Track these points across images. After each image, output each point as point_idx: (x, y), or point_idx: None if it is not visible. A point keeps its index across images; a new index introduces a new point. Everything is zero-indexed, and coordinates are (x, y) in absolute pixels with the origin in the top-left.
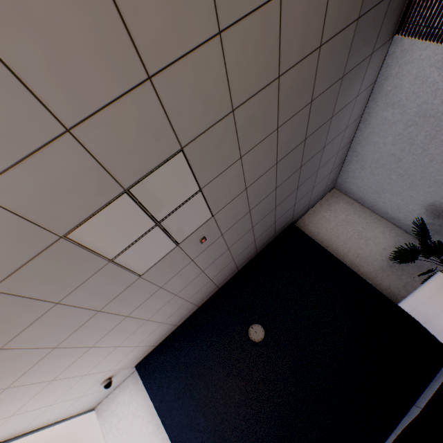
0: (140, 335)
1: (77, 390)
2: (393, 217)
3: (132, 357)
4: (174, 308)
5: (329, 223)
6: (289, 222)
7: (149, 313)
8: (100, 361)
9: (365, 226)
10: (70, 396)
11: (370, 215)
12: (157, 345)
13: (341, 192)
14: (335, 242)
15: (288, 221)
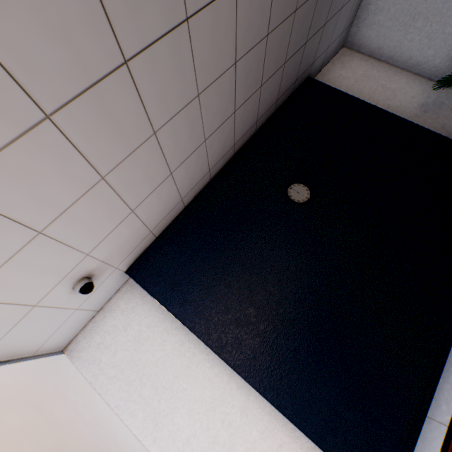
0: (139, 177)
1: (24, 278)
2: (418, 62)
3: (123, 242)
4: (189, 143)
5: (347, 80)
6: (308, 72)
7: (159, 112)
8: (70, 206)
9: (388, 79)
10: (11, 293)
11: (389, 69)
12: (157, 236)
13: (352, 50)
14: (360, 97)
15: (308, 68)
